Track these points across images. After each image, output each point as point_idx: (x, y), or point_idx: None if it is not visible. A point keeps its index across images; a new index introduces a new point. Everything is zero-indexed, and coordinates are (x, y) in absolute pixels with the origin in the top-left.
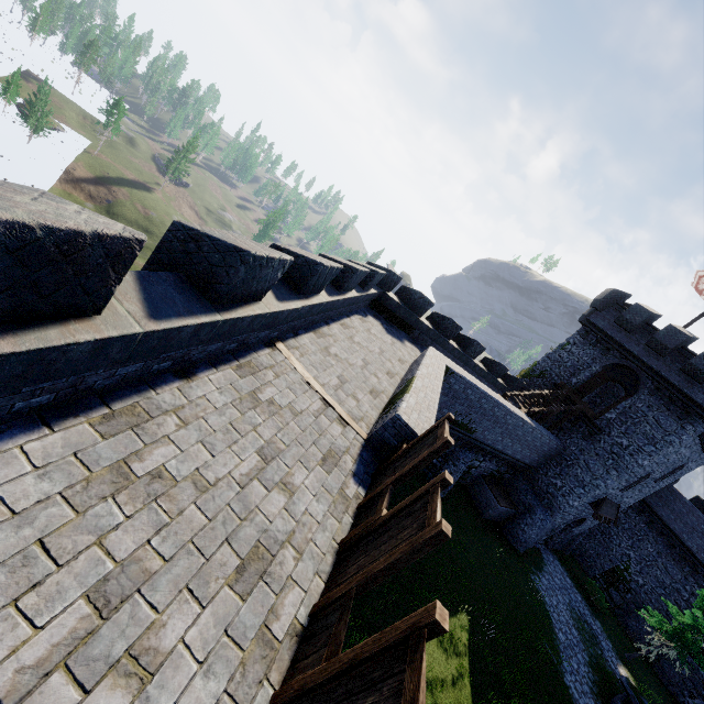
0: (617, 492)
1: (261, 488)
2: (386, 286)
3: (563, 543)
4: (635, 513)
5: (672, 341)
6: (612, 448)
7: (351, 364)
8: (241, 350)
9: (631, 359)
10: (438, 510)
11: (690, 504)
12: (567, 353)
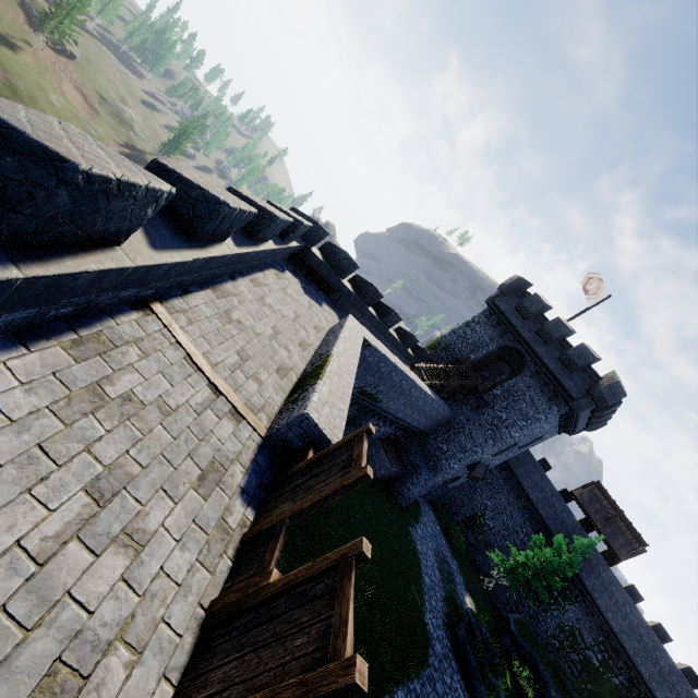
0: (490, 456)
1: (82, 553)
2: (310, 239)
3: (438, 496)
4: (497, 470)
5: (557, 332)
6: (493, 420)
7: (258, 333)
8: (86, 314)
9: (522, 343)
10: (350, 622)
11: (538, 465)
12: (470, 331)
